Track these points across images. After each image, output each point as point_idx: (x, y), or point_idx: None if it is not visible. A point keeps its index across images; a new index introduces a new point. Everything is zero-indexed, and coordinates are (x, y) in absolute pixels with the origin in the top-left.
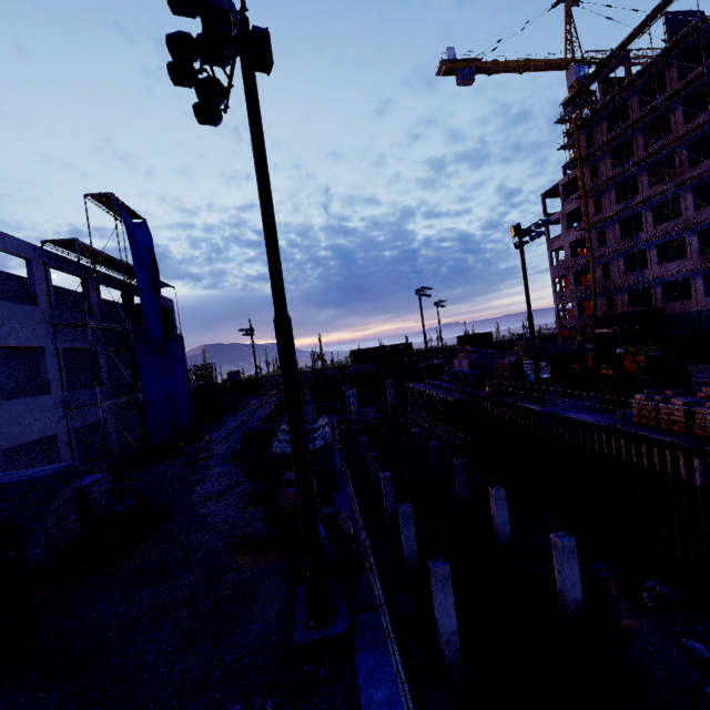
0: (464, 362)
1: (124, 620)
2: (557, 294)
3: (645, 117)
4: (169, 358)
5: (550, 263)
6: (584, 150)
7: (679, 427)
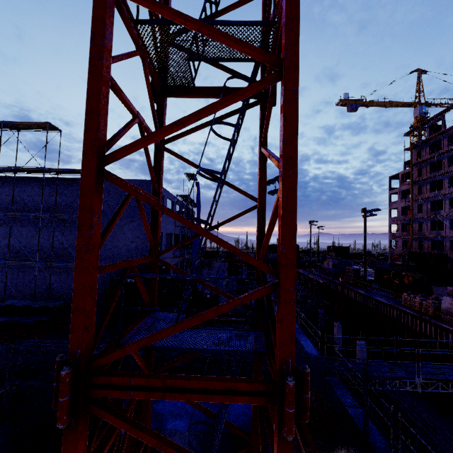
0: (330, 263)
1: None
2: (391, 234)
3: (449, 151)
4: (197, 240)
5: (389, 215)
6: (415, 159)
7: (417, 308)
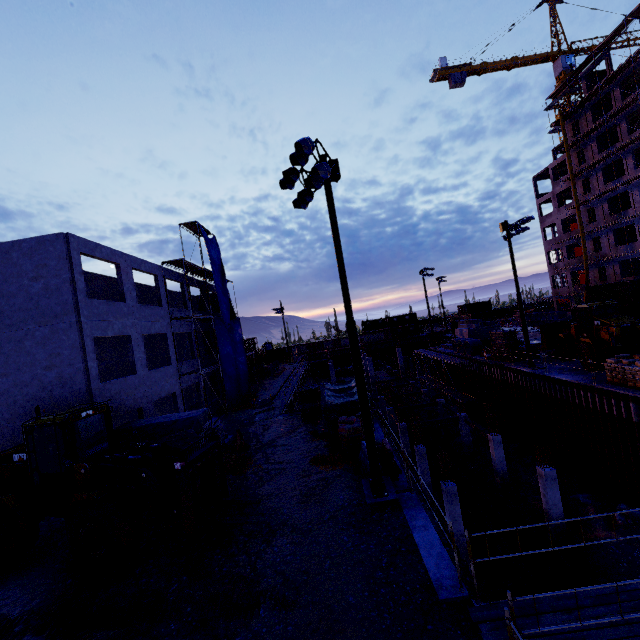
0: (464, 331)
1: (263, 495)
2: (551, 266)
3: (626, 106)
4: (233, 336)
5: (543, 238)
6: (570, 137)
7: None
